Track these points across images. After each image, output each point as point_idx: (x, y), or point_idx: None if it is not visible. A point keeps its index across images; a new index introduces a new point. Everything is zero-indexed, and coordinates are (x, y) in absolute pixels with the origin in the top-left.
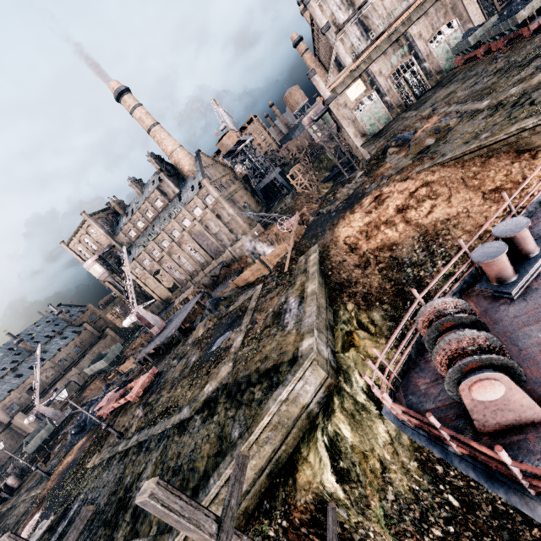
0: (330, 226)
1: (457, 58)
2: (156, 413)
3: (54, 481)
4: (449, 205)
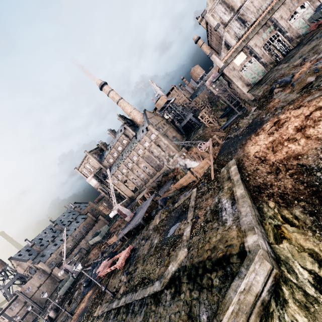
0: (239, 145)
1: (312, 25)
2: (136, 282)
3: (75, 321)
4: None
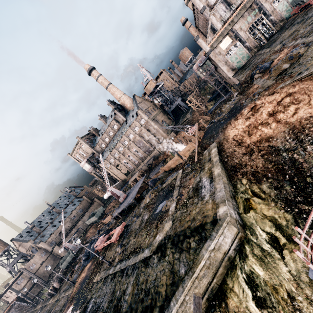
0: (221, 129)
1: (294, 8)
2: (129, 251)
3: (77, 288)
4: (309, 107)
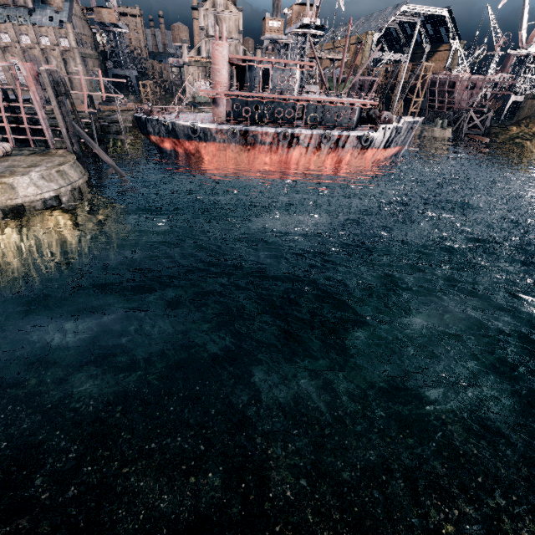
0: None
1: None
2: None
3: None
4: None
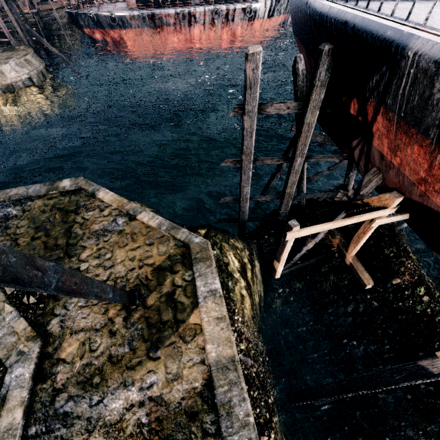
0: None
1: None
2: None
3: None
4: None
